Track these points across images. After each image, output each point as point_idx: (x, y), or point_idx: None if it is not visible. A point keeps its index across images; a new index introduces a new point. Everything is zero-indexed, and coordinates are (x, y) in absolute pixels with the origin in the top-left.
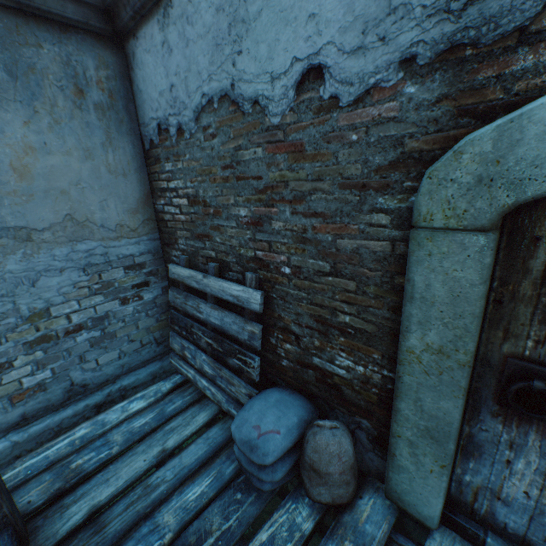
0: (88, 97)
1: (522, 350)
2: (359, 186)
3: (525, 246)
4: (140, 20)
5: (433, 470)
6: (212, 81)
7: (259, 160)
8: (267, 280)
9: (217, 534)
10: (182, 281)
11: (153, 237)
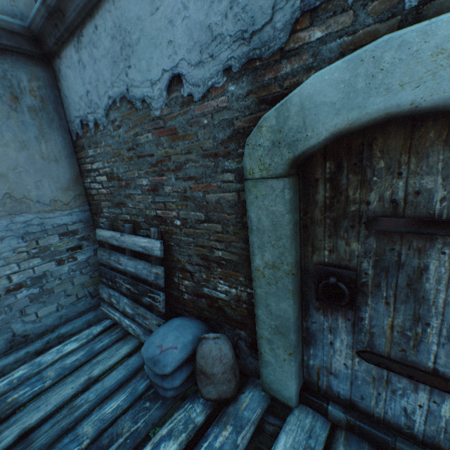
0: (22, 102)
1: (323, 258)
2: (213, 155)
3: (312, 186)
4: (62, 45)
5: (285, 358)
6: (114, 87)
7: (151, 142)
8: (166, 232)
9: (127, 435)
10: (106, 241)
11: (84, 209)
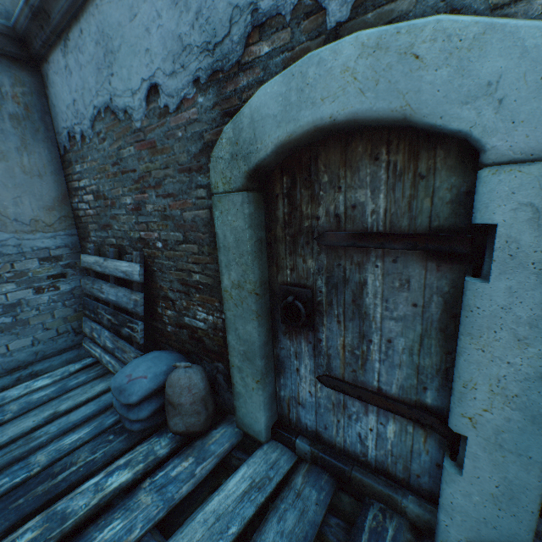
0: (3, 109)
1: (287, 278)
2: (188, 170)
3: (273, 202)
4: (49, 49)
5: (254, 387)
6: (99, 96)
7: (133, 157)
8: (150, 256)
9: (82, 464)
10: (90, 268)
11: (71, 233)
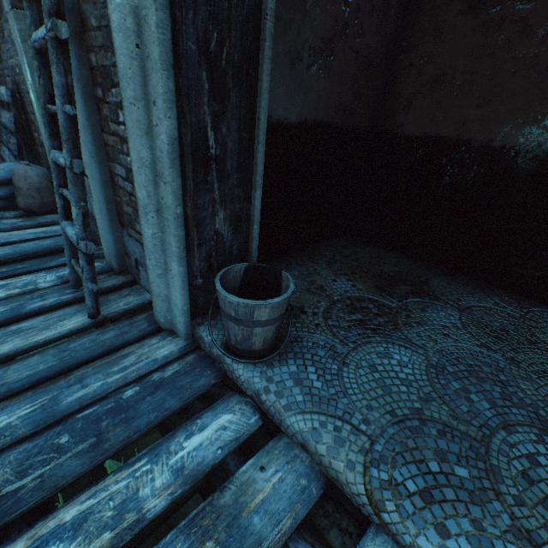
0: None
1: None
2: None
3: None
4: None
5: None
6: None
7: None
8: (19, 84)
9: None
10: None
11: None
